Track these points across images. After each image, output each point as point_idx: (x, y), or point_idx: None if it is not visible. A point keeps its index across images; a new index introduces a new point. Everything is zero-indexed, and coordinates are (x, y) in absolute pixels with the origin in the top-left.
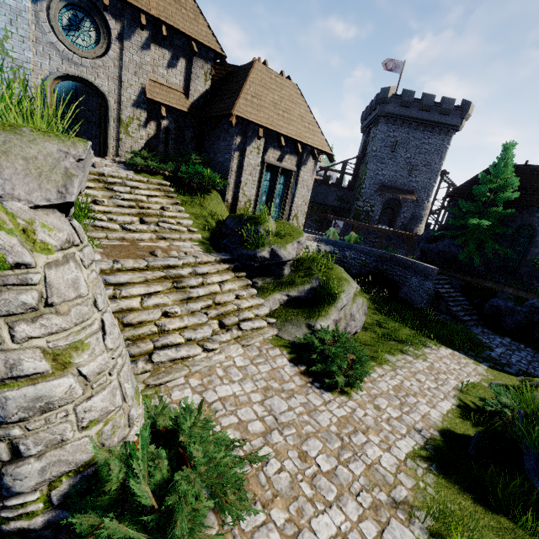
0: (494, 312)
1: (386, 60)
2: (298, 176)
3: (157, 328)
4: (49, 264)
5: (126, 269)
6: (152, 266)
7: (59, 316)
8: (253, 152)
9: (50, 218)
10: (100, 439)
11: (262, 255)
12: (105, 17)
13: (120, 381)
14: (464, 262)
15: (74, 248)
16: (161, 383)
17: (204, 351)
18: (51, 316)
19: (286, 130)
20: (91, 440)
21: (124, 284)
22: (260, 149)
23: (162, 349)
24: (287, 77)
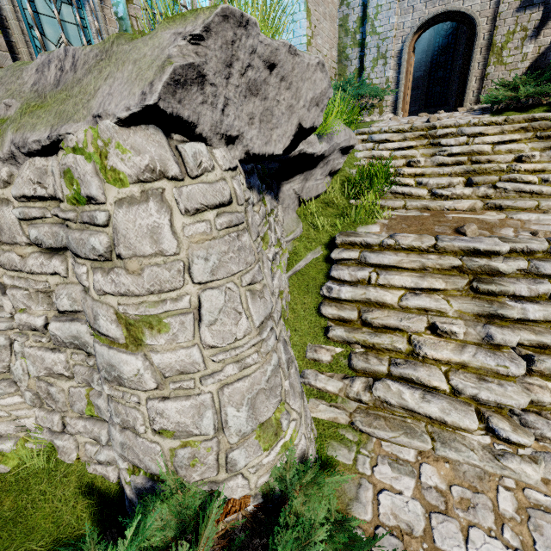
0: None
1: None
2: None
3: (406, 344)
4: (122, 200)
5: (400, 247)
6: (443, 248)
7: (129, 274)
8: None
9: (136, 137)
10: (174, 459)
11: None
12: None
13: (220, 399)
14: None
15: (164, 182)
16: (372, 433)
17: (486, 431)
18: (122, 271)
19: None
20: (163, 452)
21: (389, 267)
22: None
23: (397, 382)
24: None
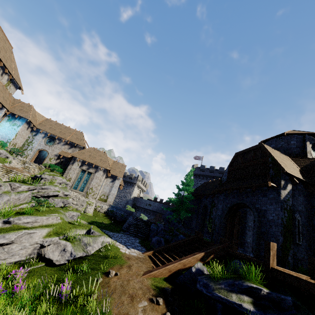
0: (151, 233)
1: (195, 156)
2: (94, 175)
3: None
4: None
5: (1, 167)
6: (7, 169)
7: None
8: (76, 165)
9: None
10: None
11: (38, 176)
12: (56, 140)
13: None
14: (170, 220)
15: None
16: None
17: None
18: None
19: (90, 161)
20: None
21: None
22: (79, 164)
23: None
24: (104, 151)
